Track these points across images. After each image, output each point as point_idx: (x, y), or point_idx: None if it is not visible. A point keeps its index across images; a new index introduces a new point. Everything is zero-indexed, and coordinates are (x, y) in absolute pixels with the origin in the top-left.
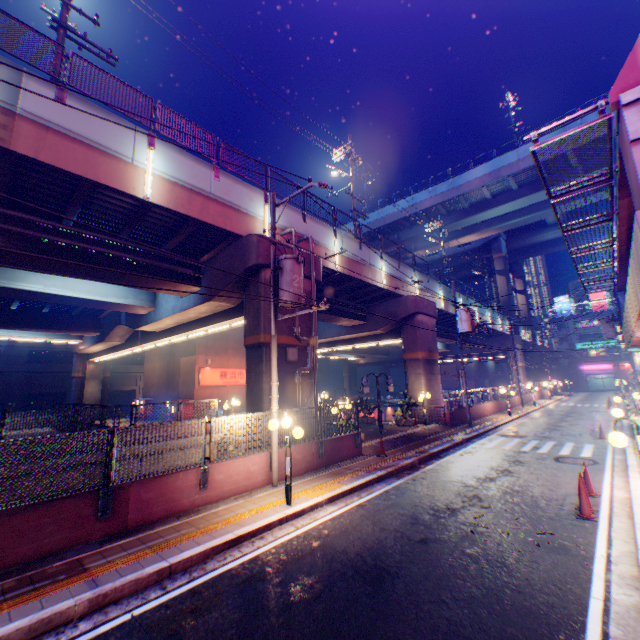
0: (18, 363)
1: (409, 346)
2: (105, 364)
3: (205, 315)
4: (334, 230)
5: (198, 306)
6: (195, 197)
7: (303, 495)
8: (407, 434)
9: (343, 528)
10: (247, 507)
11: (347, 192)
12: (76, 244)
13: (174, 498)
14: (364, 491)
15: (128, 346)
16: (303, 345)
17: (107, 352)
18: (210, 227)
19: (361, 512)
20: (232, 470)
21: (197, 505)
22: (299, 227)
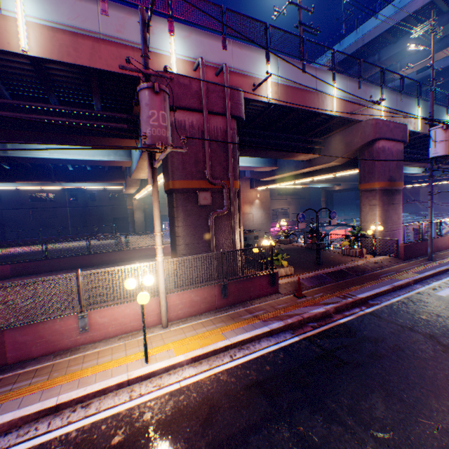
0: (105, 201)
1: (365, 177)
2: (143, 200)
3: (159, 164)
4: (266, 54)
5: (141, 157)
6: (82, 42)
7: (172, 348)
8: (343, 269)
9: (167, 417)
10: (113, 355)
11: (289, 1)
12: (17, 115)
13: (54, 339)
14: (242, 350)
15: (141, 189)
16: (219, 188)
17: (136, 193)
18: (117, 76)
19: (210, 390)
20: (117, 314)
21: (80, 344)
22: (217, 57)
